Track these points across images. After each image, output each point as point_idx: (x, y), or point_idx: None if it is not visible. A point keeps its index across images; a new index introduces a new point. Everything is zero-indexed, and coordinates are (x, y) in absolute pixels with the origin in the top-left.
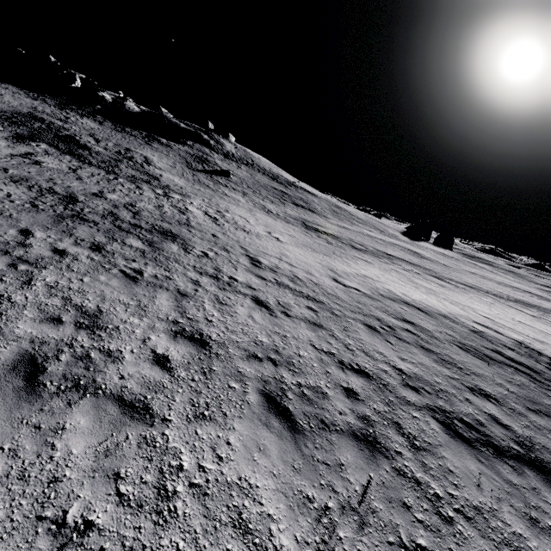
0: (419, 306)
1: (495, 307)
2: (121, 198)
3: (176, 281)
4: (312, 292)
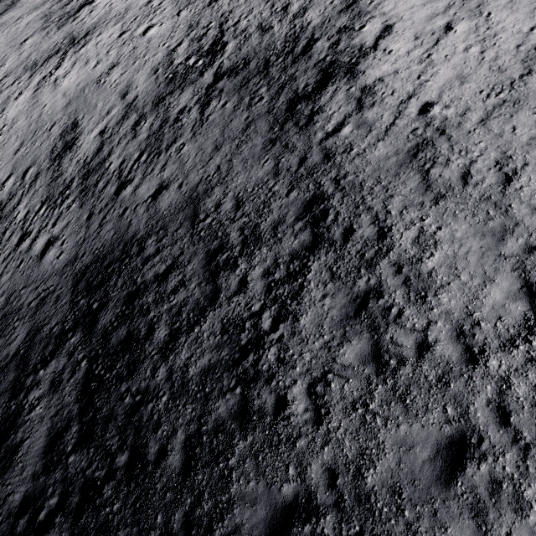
0: (361, 3)
1: None
2: None
3: None
4: None
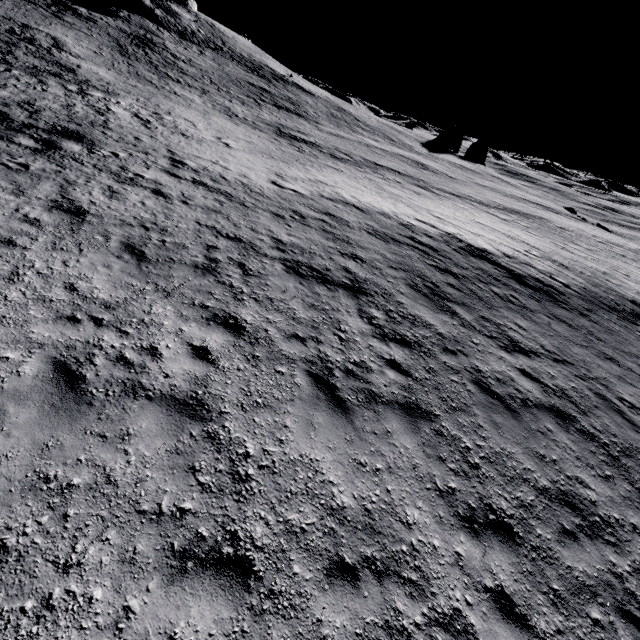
0: (360, 206)
1: (463, 212)
2: (15, 95)
3: (67, 174)
4: (232, 189)
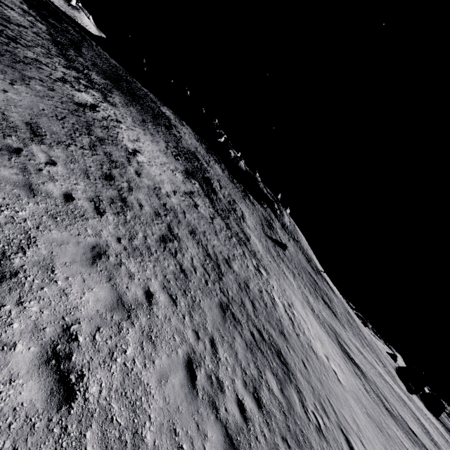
0: None
1: None
2: (240, 271)
3: None
4: None
